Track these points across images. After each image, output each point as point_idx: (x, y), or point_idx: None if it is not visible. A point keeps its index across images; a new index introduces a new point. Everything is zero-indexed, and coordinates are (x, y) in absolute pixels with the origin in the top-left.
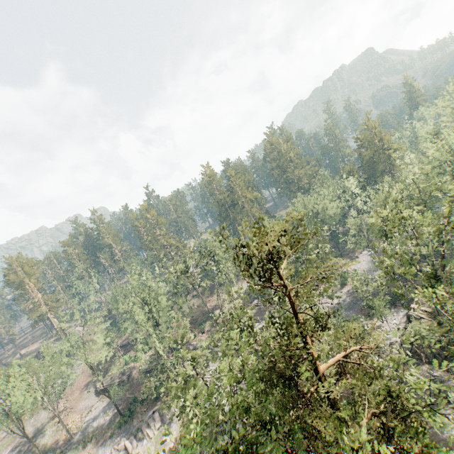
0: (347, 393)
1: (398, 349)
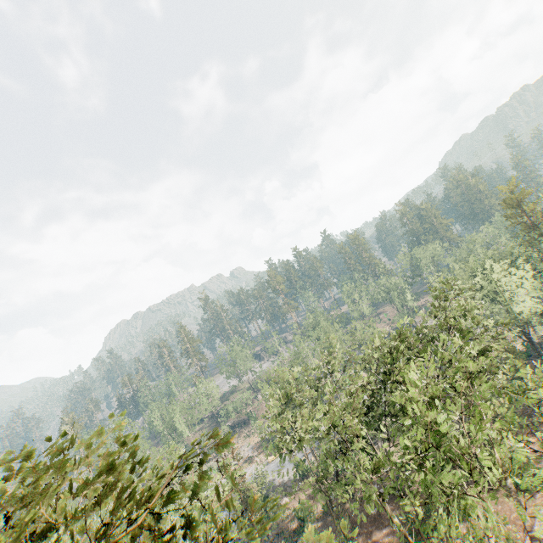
0: None
1: None
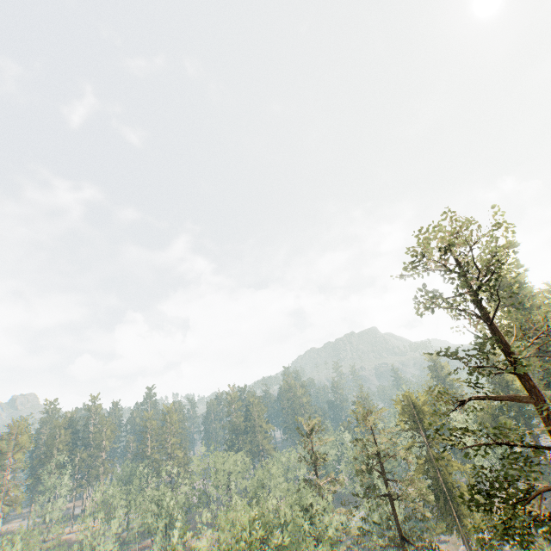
0: None
1: None
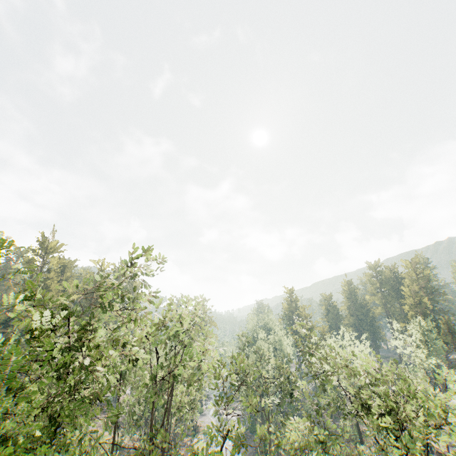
0: None
1: None
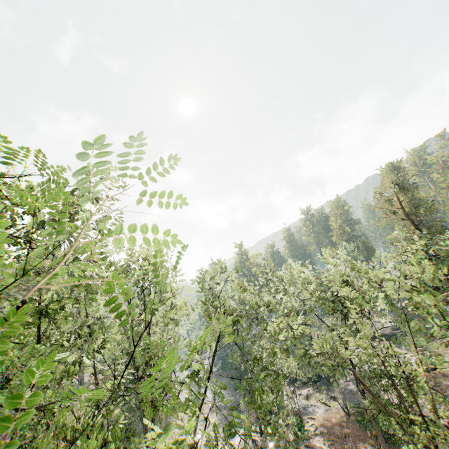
0: (352, 429)
1: (316, 391)
